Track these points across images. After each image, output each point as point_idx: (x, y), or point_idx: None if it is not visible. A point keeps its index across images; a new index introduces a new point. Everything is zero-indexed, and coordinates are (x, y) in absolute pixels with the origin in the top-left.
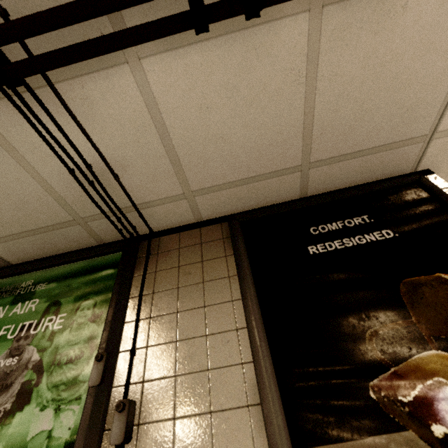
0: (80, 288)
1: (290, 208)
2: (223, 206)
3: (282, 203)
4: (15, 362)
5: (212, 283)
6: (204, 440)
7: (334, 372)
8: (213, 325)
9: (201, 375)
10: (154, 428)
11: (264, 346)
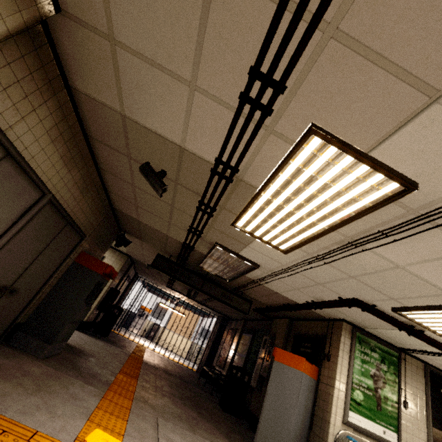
0: (388, 359)
1: (441, 375)
2: (427, 361)
3: (437, 368)
4: (379, 374)
5: (419, 383)
6: (416, 416)
7: (438, 419)
8: (418, 394)
9: (416, 404)
10: (408, 408)
11: (430, 408)
